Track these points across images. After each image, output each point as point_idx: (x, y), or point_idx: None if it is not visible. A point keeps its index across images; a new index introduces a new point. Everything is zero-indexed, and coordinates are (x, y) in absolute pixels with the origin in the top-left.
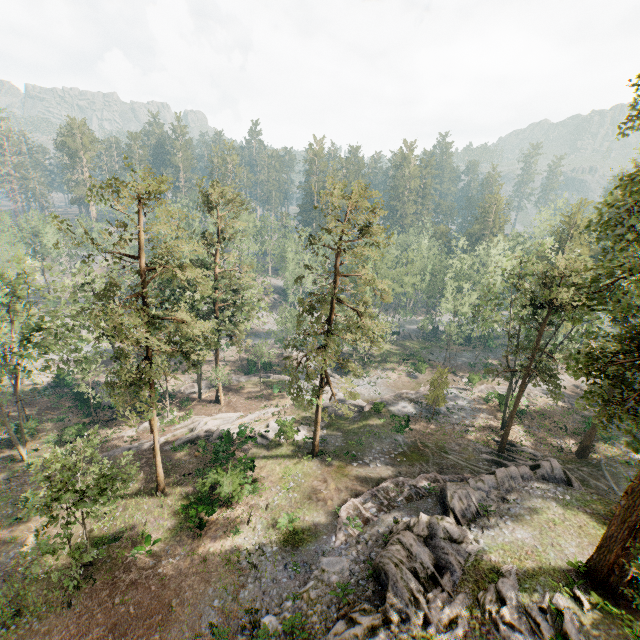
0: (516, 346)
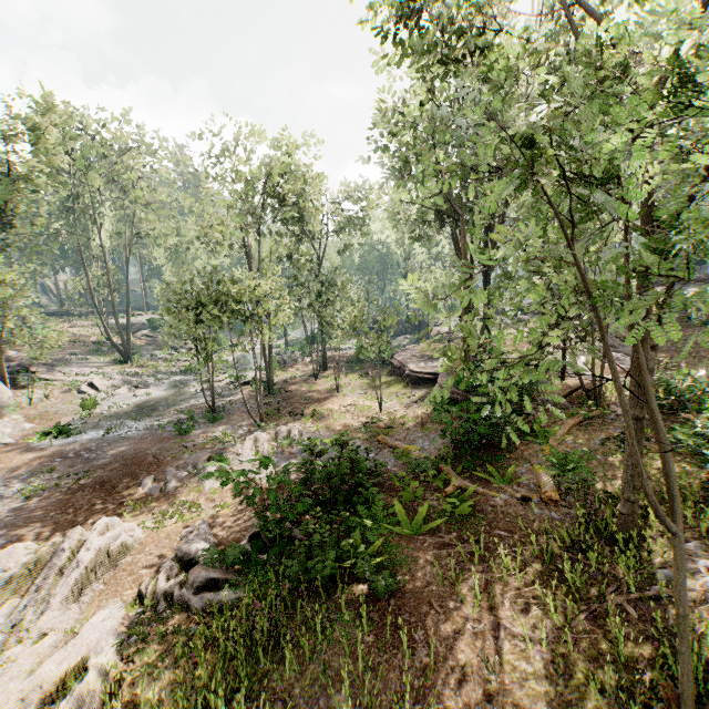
0: None
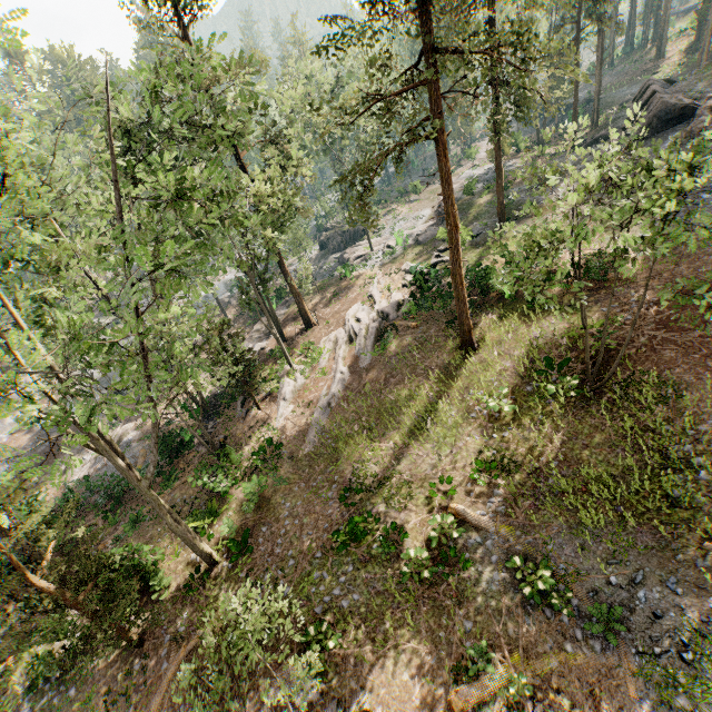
0: (562, 17)
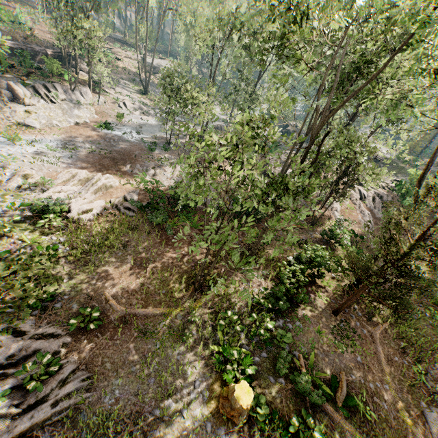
0: None
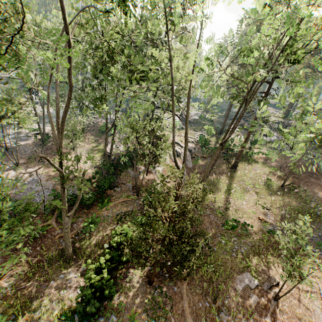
0: None
